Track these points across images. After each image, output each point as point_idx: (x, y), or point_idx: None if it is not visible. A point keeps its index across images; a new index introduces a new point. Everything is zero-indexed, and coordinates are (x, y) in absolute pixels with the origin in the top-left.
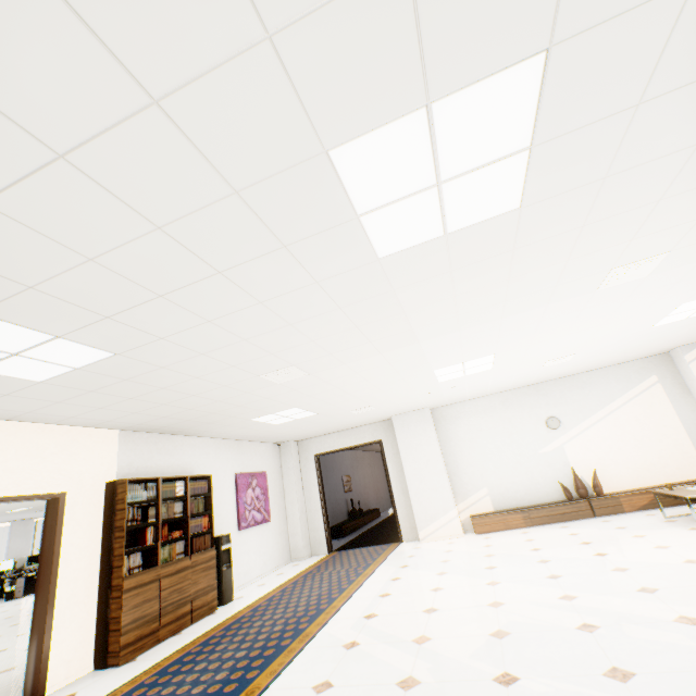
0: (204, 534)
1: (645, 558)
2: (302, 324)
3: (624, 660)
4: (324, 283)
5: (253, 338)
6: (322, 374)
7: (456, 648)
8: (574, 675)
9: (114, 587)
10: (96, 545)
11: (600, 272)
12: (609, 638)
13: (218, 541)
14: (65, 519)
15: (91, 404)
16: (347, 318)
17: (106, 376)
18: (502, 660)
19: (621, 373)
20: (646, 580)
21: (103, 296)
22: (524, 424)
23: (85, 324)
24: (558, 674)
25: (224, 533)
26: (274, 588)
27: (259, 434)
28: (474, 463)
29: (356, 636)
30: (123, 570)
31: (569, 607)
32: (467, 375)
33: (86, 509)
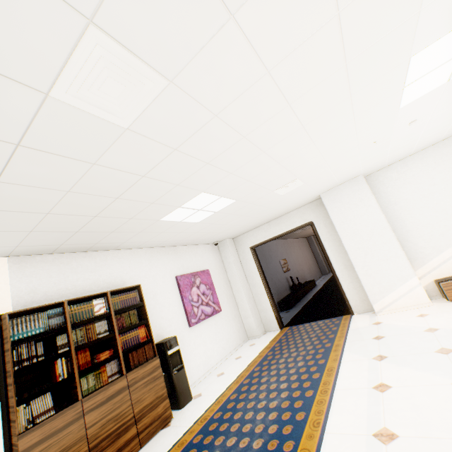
0: (144, 345)
1: None
2: None
3: None
4: None
5: None
6: (197, 83)
7: None
8: None
9: (13, 446)
10: None
11: None
12: None
13: (162, 346)
14: None
15: None
16: None
17: None
18: None
19: None
20: None
21: None
22: None
23: None
24: None
25: (174, 333)
26: (230, 385)
27: (188, 237)
28: (430, 224)
29: None
30: (16, 427)
31: None
32: (450, 80)
33: None
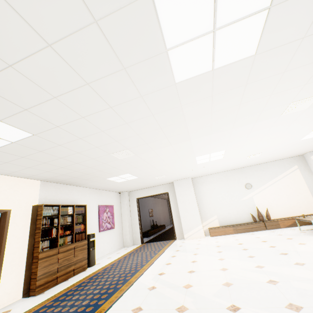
0: (82, 233)
1: (295, 248)
2: (133, 124)
3: (295, 300)
4: (145, 97)
5: (107, 131)
6: (142, 155)
7: (205, 291)
8: (270, 307)
9: (34, 257)
10: (26, 236)
11: (285, 104)
12: (285, 288)
13: (88, 236)
14: (10, 222)
15: (24, 164)
16: (156, 121)
17: (29, 148)
18: (230, 298)
19: (281, 164)
20: (298, 259)
21: (21, 94)
22: (235, 186)
23: (13, 113)
24: (261, 306)
25: (92, 233)
26: (115, 259)
27: (110, 187)
28: (211, 204)
29: (154, 284)
30: (39, 249)
31: (261, 271)
32: (210, 161)
33: (21, 218)
